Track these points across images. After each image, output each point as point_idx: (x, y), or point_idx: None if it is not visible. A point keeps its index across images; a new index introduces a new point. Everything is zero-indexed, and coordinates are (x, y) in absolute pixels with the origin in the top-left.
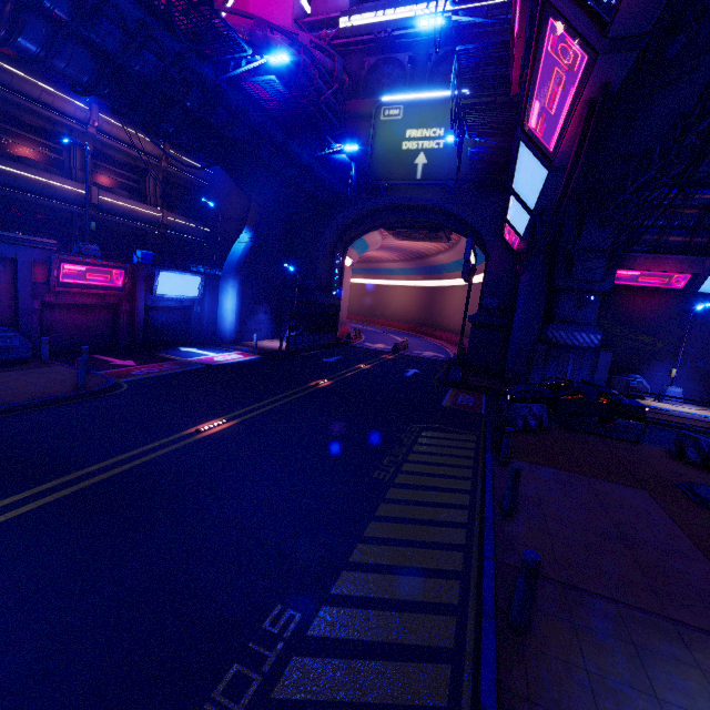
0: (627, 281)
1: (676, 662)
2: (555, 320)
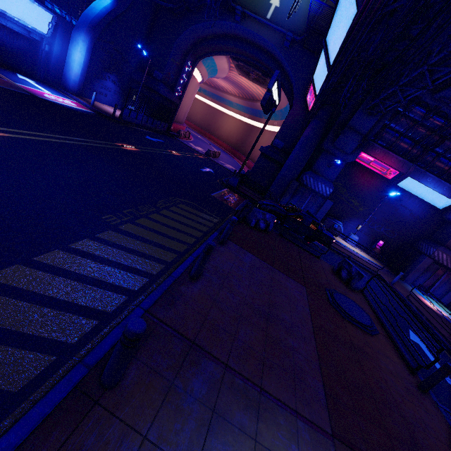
0: (364, 162)
1: (239, 432)
2: (311, 169)
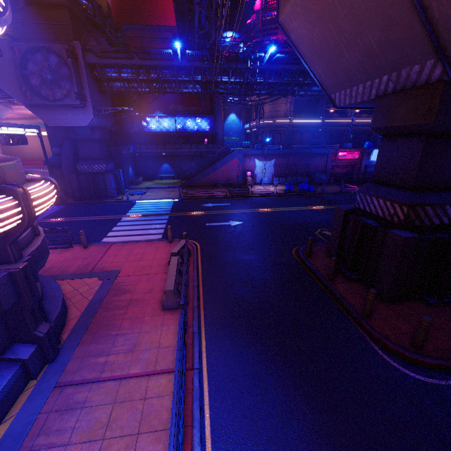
0: None
1: None
2: None
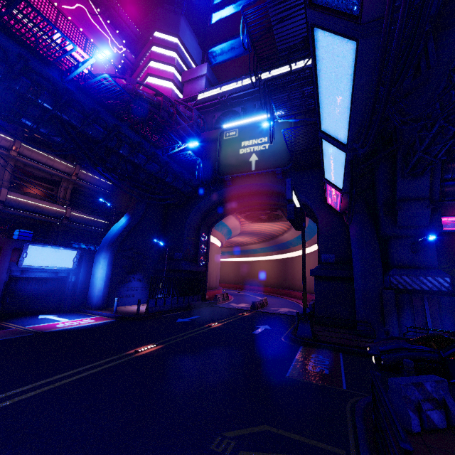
0: (450, 226)
1: None
2: (394, 266)
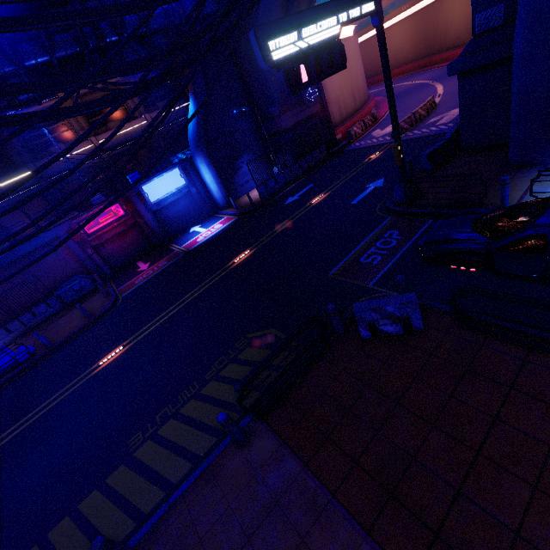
0: None
1: None
2: None
